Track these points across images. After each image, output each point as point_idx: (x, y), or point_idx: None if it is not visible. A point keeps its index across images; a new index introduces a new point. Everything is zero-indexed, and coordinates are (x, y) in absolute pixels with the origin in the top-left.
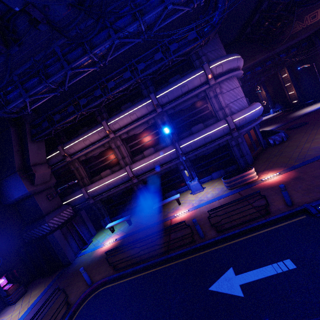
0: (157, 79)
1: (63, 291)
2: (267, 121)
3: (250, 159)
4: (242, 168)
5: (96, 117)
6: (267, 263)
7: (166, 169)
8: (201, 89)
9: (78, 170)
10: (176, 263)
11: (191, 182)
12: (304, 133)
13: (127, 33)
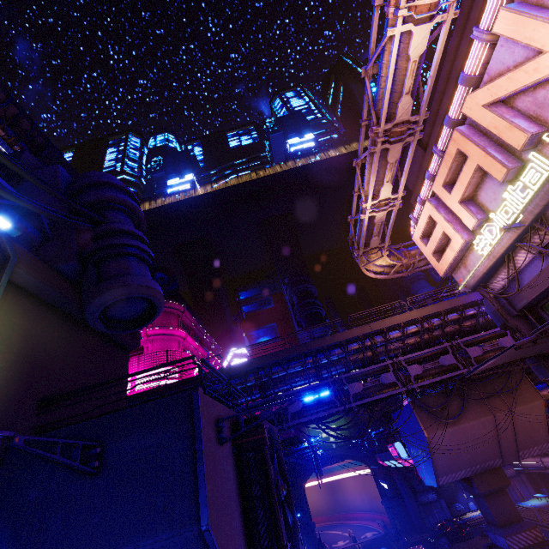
0: None
1: None
2: None
3: None
4: None
5: None
6: None
7: None
8: None
9: None
10: None
11: None
12: None
13: None
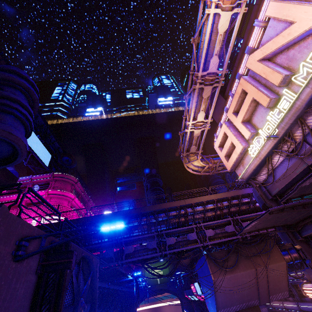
0: None
1: None
2: None
3: None
4: None
5: None
6: None
7: None
8: (299, 281)
9: None
10: None
11: None
12: None
13: None
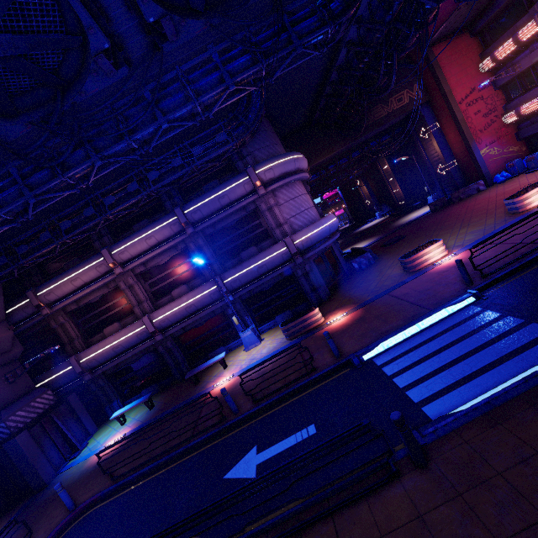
0: (187, 186)
1: (23, 524)
2: (369, 231)
3: (324, 294)
4: (307, 309)
5: (93, 242)
6: (292, 433)
7: (209, 316)
8: (248, 201)
9: (65, 328)
10: (197, 453)
11: (243, 333)
12: (394, 253)
13: (114, 151)
